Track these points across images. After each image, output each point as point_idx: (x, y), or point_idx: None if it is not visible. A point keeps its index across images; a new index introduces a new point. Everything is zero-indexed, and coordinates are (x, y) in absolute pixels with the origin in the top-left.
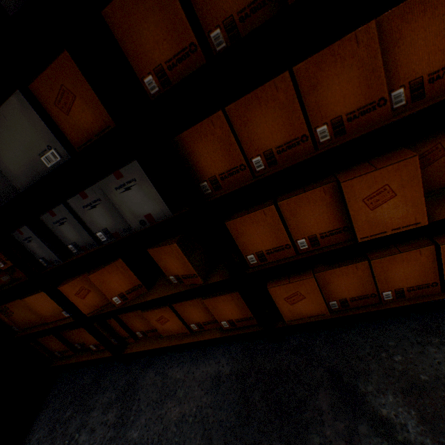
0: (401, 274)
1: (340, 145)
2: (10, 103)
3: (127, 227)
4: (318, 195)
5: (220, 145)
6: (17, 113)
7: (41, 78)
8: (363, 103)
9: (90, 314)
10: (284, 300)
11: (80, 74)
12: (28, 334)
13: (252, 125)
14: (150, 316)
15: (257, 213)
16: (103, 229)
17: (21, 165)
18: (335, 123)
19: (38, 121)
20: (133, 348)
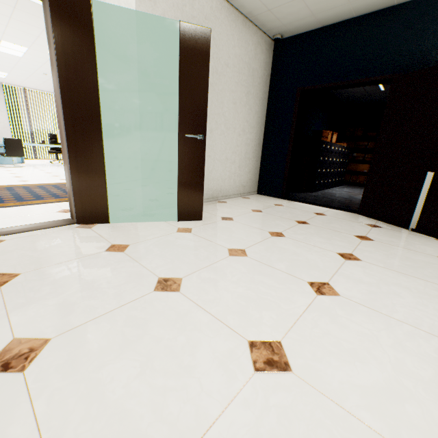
0: None
1: None
2: None
3: None
4: None
5: None
6: None
7: None
8: None
9: None
10: None
11: None
12: (350, 171)
13: None
14: None
15: None
16: None
17: None
18: None
19: None
20: None
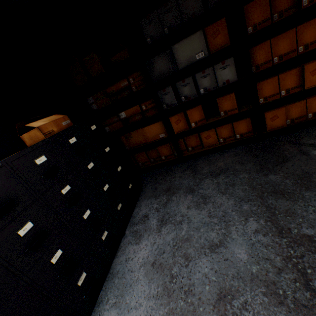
0: None
1: (307, 52)
2: (195, 34)
3: (215, 86)
4: (294, 72)
5: (264, 53)
6: (196, 38)
7: (210, 26)
8: (315, 39)
9: (176, 133)
10: (269, 119)
11: (225, 25)
12: (138, 147)
13: (278, 46)
14: (203, 135)
15: (270, 79)
16: (204, 87)
17: (186, 58)
18: (305, 46)
19: (203, 41)
20: (187, 154)
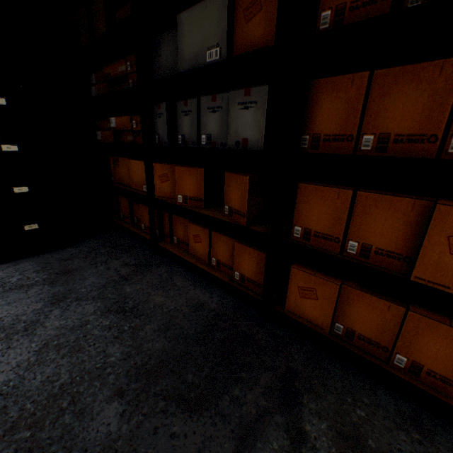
0: (432, 350)
1: None
2: None
3: (225, 142)
4: (404, 207)
5: (345, 106)
6: (215, 7)
7: None
8: None
9: (157, 197)
10: (298, 288)
11: None
12: (117, 186)
13: (388, 100)
14: (192, 229)
15: (332, 190)
16: (209, 134)
17: (192, 52)
18: None
19: (224, 19)
20: (165, 245)
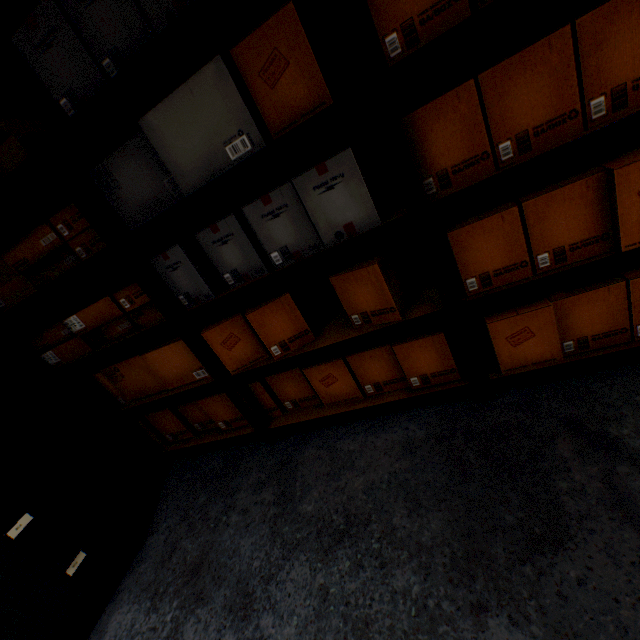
0: None
1: (623, 119)
2: (204, 74)
3: (314, 243)
4: (577, 191)
5: (461, 127)
6: (208, 87)
7: (249, 40)
8: None
9: (235, 372)
10: (506, 340)
11: (301, 34)
12: (143, 404)
13: (508, 98)
14: (313, 374)
15: (492, 218)
16: (282, 247)
17: (196, 159)
18: (616, 93)
19: (235, 97)
20: (281, 422)
